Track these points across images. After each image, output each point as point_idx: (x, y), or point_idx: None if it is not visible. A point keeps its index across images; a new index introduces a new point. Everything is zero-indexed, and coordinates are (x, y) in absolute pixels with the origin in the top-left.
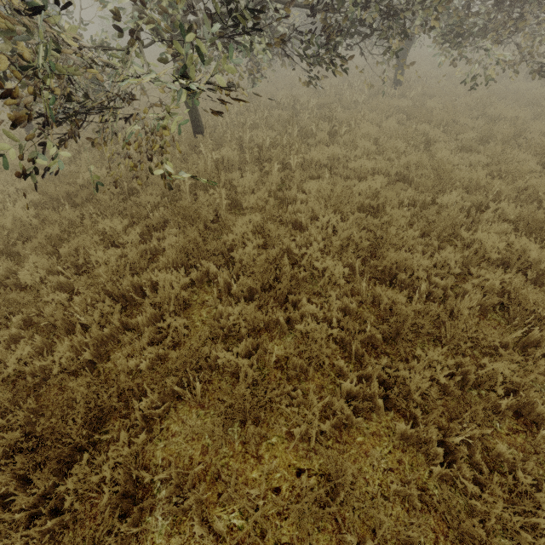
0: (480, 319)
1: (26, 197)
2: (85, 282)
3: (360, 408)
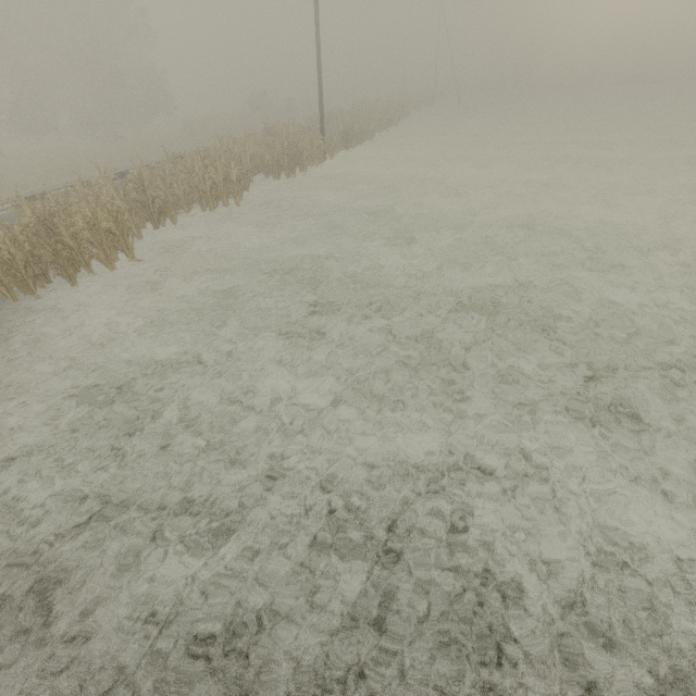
0: None
1: None
2: None
3: None
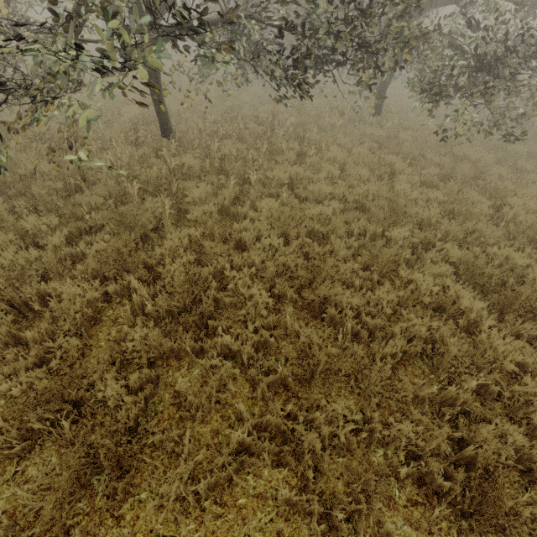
0: (405, 366)
1: None
2: None
3: (249, 463)
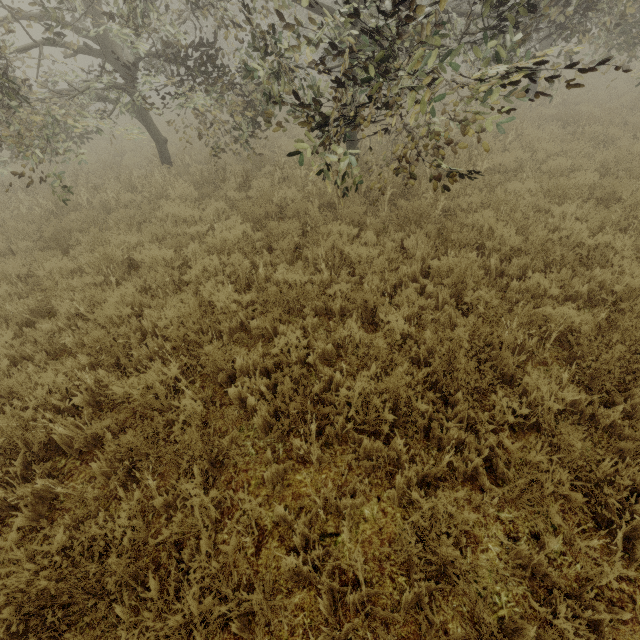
0: None
1: (232, 217)
2: (345, 280)
3: None
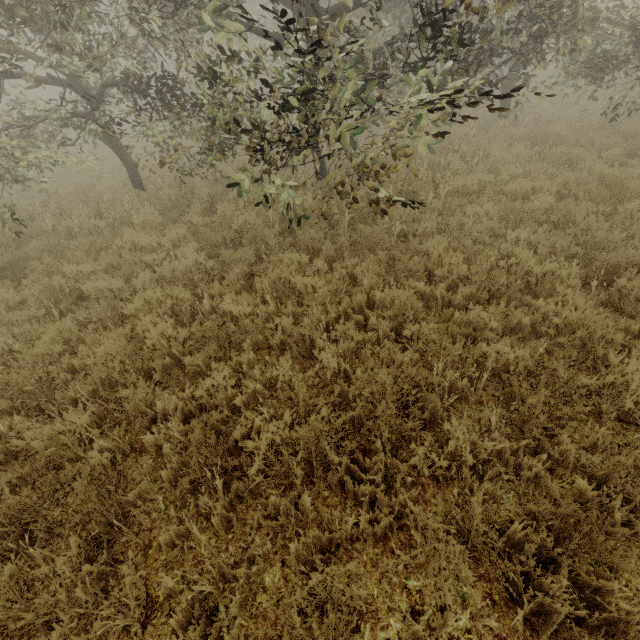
0: None
1: (188, 244)
2: (291, 311)
3: None
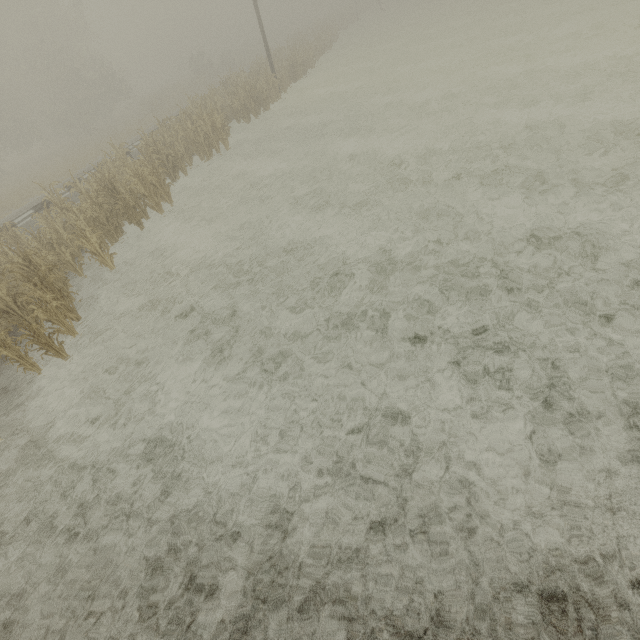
0: None
1: None
2: None
3: None
